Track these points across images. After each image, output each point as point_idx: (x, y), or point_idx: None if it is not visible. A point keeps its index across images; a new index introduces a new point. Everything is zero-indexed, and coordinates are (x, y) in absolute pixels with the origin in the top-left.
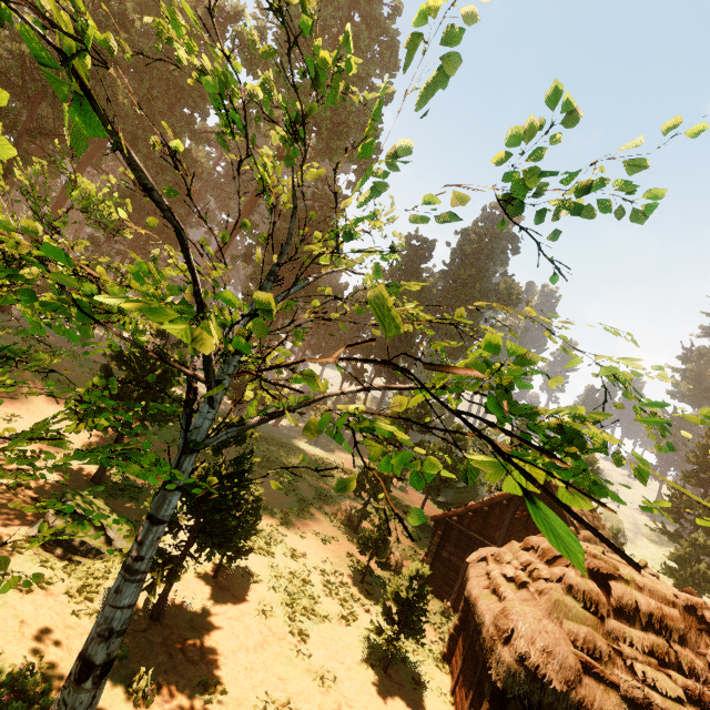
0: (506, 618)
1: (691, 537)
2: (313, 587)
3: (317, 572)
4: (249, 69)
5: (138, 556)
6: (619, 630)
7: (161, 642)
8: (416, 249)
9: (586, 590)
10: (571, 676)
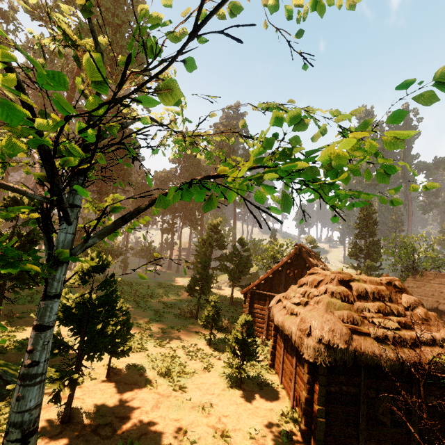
0: (304, 323)
1: (365, 264)
2: (180, 358)
3: (180, 349)
4: (32, 15)
5: (32, 362)
6: (361, 306)
7: (77, 436)
8: None
9: (340, 292)
10: (347, 338)
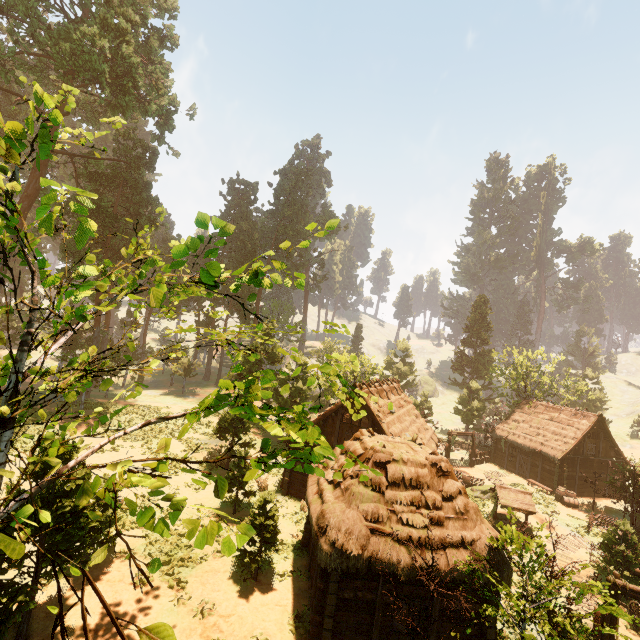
0: (323, 518)
1: (468, 385)
2: None
3: None
4: None
5: None
6: (394, 497)
7: None
8: (241, 192)
9: (373, 478)
10: (364, 541)
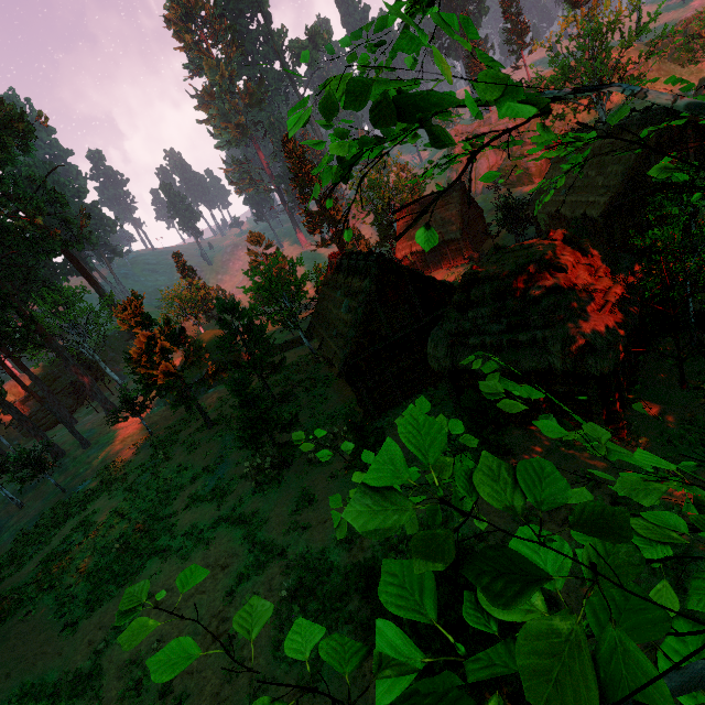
0: (573, 343)
1: None
2: None
3: None
4: None
5: None
6: (582, 282)
7: None
8: None
9: (563, 281)
10: (617, 324)
